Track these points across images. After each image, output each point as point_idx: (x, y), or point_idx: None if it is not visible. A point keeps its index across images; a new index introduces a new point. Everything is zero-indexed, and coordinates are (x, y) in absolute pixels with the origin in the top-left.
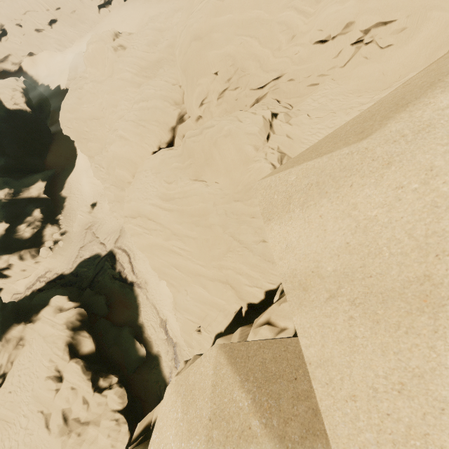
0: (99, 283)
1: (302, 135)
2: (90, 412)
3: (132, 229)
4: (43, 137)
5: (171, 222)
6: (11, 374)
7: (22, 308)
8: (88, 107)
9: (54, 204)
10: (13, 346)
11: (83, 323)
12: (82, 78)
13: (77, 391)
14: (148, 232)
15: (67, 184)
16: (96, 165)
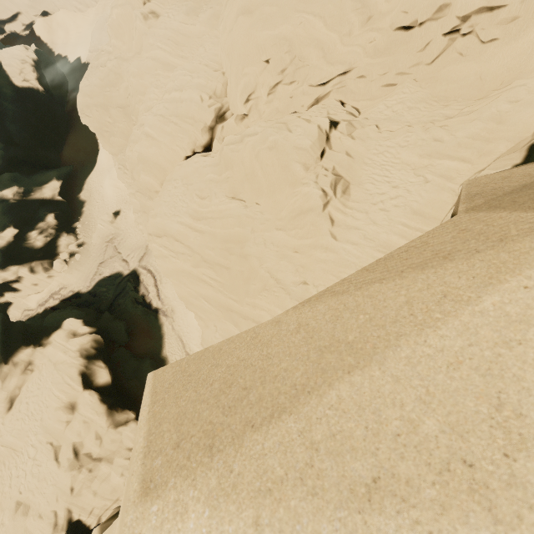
0: (119, 306)
1: (366, 154)
2: (103, 449)
3: (157, 250)
4: (58, 125)
5: (202, 246)
6: (19, 401)
7: (31, 329)
8: (111, 92)
9: (71, 209)
10: (21, 371)
11: (99, 351)
12: (105, 53)
13: (90, 425)
14: (174, 255)
15: (87, 185)
16: (119, 165)
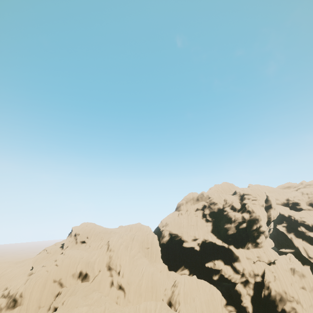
0: None
1: None
2: None
3: None
4: None
5: None
6: None
7: None
8: None
9: None
10: None
11: None
12: None
13: None
14: None
15: None
16: None
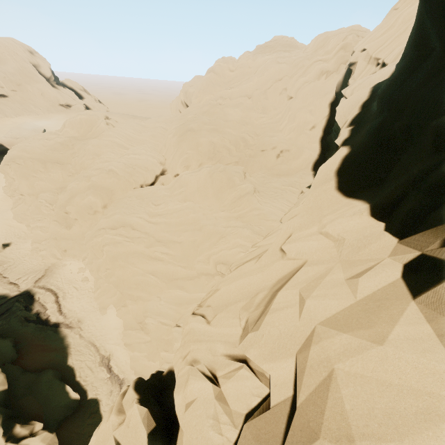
0: None
1: (259, 184)
2: None
3: (109, 239)
4: None
5: (157, 232)
6: None
7: None
8: (54, 153)
9: None
10: None
11: None
12: (53, 134)
13: None
14: (129, 240)
15: None
16: (42, 200)
